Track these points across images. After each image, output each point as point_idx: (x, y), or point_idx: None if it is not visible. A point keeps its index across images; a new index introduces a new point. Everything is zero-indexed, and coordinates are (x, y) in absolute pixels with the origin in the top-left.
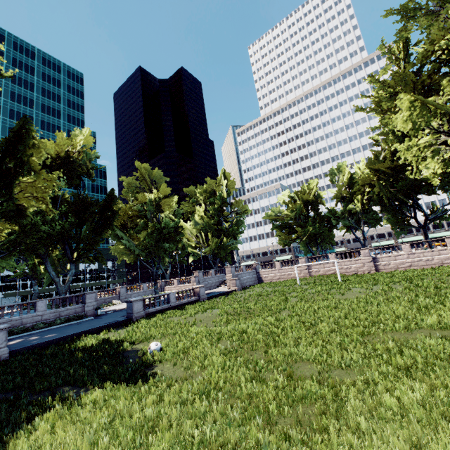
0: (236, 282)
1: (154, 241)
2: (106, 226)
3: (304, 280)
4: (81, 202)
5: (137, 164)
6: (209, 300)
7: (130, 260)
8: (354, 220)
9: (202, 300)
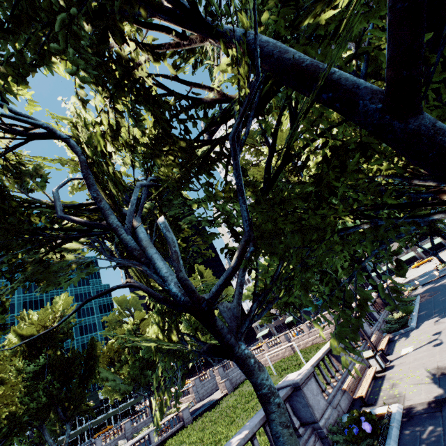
0: (225, 384)
1: (138, 370)
2: (90, 375)
3: (286, 362)
4: (67, 360)
5: (114, 300)
6: (193, 422)
7: (122, 396)
8: (318, 278)
9: (188, 424)
